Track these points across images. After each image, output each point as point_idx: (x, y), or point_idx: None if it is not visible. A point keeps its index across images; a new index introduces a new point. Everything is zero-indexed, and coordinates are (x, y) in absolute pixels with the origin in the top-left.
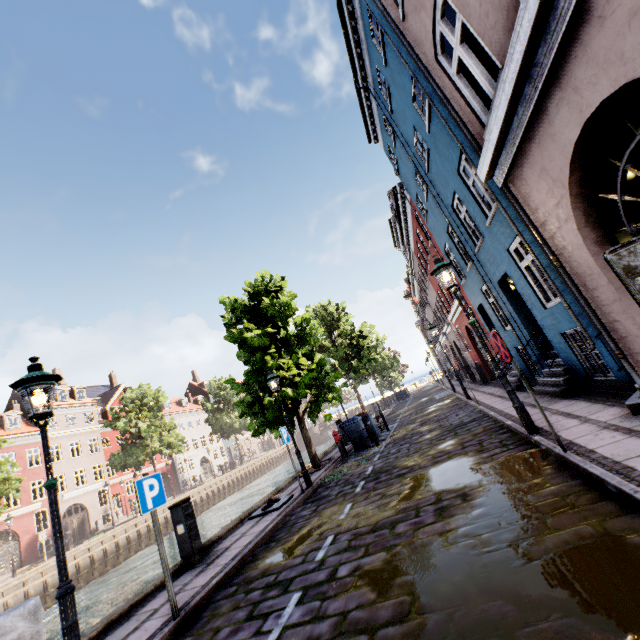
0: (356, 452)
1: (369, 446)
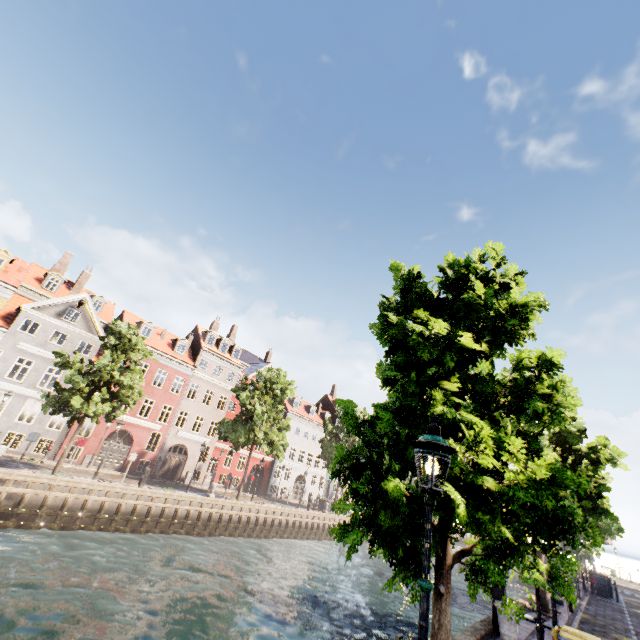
0: None
1: None
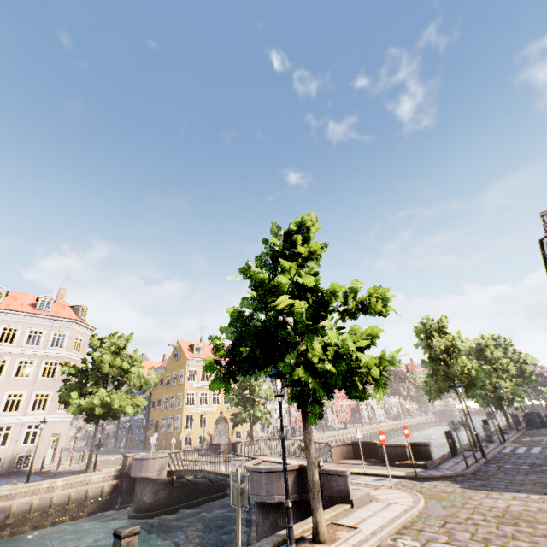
0: (532, 429)
1: (541, 428)
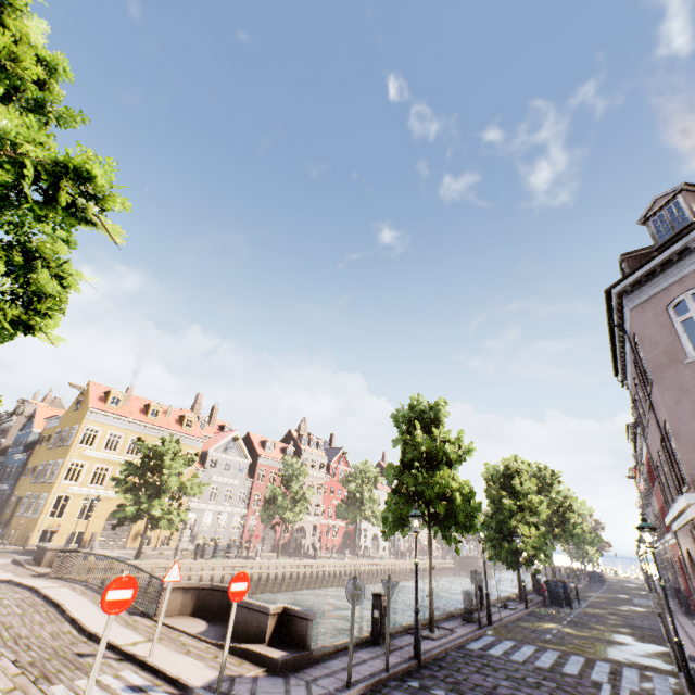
0: (552, 605)
1: (563, 607)
